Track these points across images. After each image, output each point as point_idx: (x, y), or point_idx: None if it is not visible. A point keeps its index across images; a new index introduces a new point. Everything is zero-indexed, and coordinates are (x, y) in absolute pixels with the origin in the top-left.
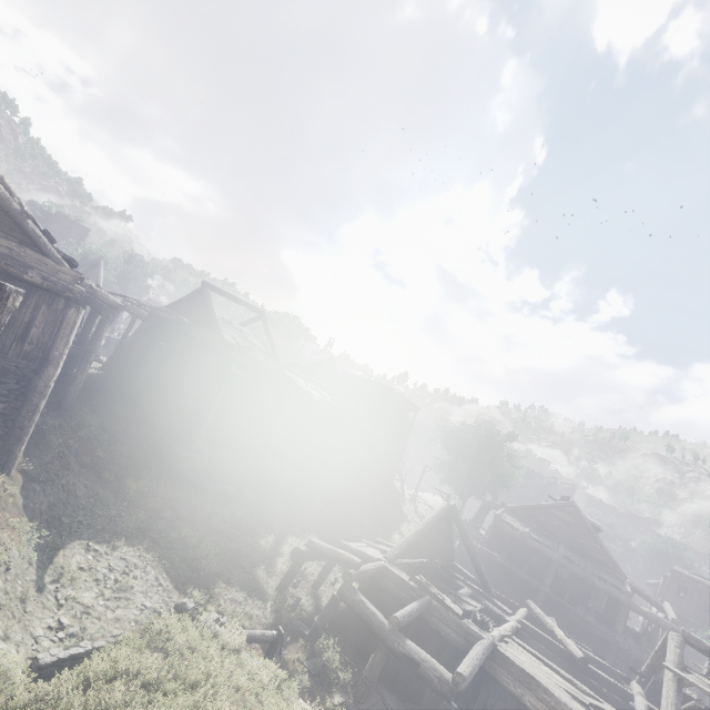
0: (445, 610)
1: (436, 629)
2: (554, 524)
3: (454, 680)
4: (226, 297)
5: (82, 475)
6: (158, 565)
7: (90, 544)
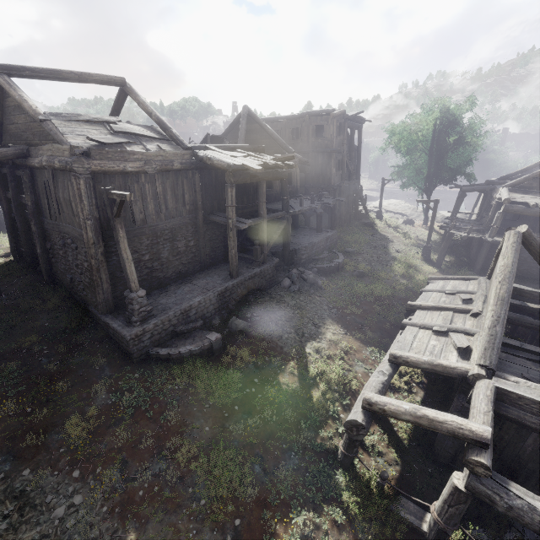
0: None
1: None
2: None
3: None
4: (47, 79)
5: None
6: None
7: None
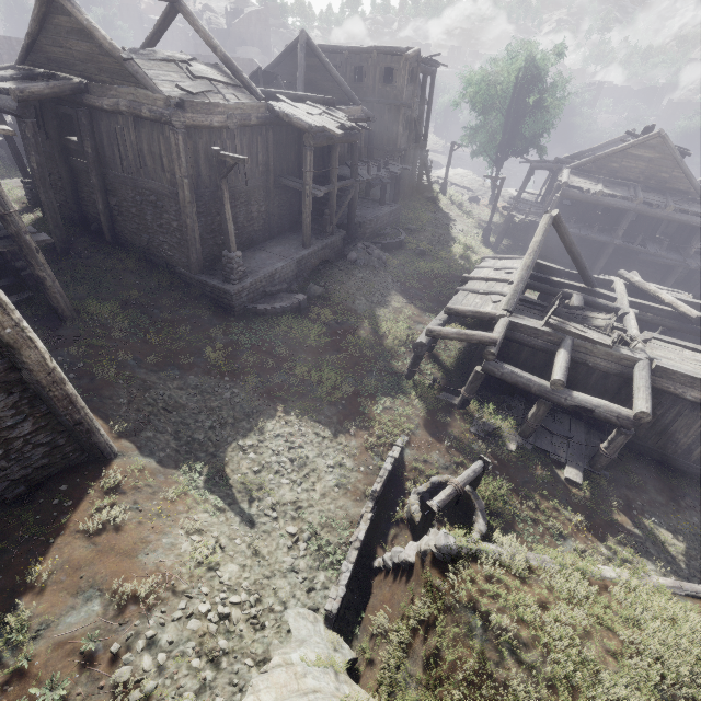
0: (591, 345)
1: (582, 362)
2: (630, 167)
3: (636, 417)
4: None
5: (165, 379)
6: (306, 420)
7: (240, 444)
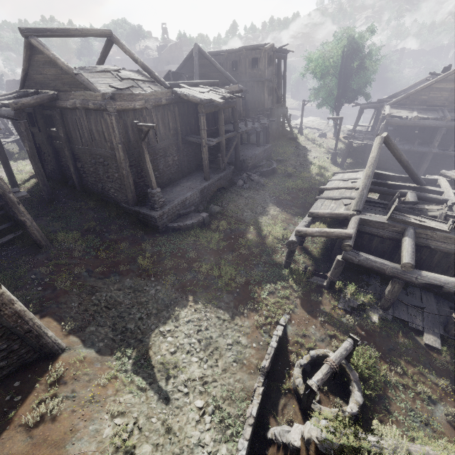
0: (431, 232)
1: (425, 246)
2: (436, 97)
3: None
4: (61, 36)
5: (108, 284)
6: (210, 307)
7: (161, 330)
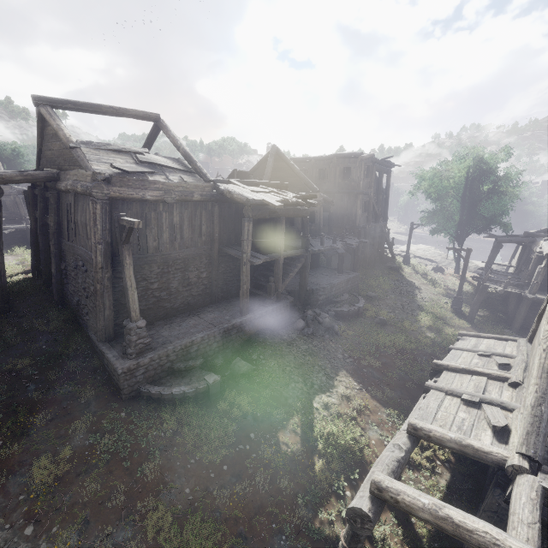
0: None
1: None
2: None
3: None
4: (87, 112)
5: None
6: None
7: None
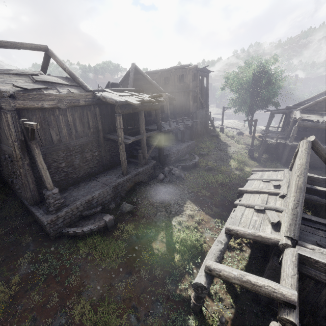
0: None
1: None
2: None
3: None
4: None
5: None
6: None
7: None
